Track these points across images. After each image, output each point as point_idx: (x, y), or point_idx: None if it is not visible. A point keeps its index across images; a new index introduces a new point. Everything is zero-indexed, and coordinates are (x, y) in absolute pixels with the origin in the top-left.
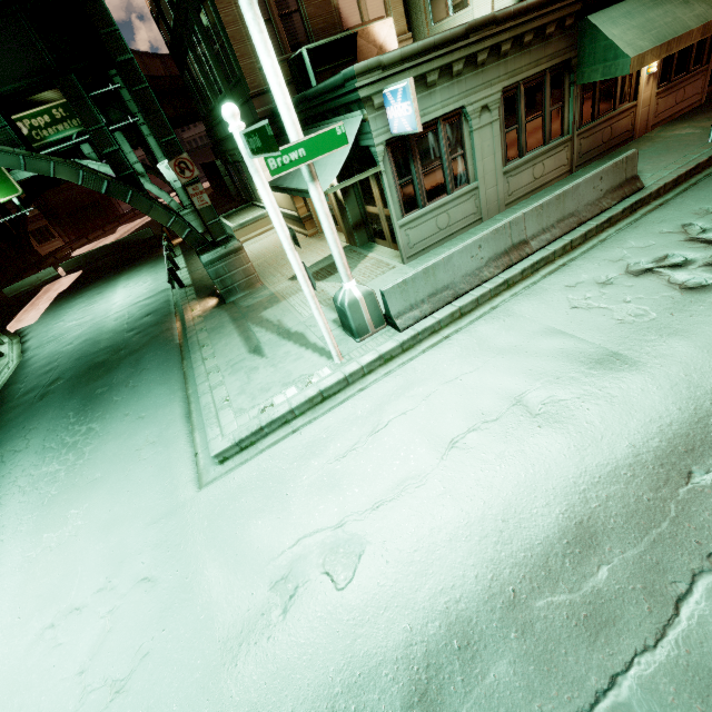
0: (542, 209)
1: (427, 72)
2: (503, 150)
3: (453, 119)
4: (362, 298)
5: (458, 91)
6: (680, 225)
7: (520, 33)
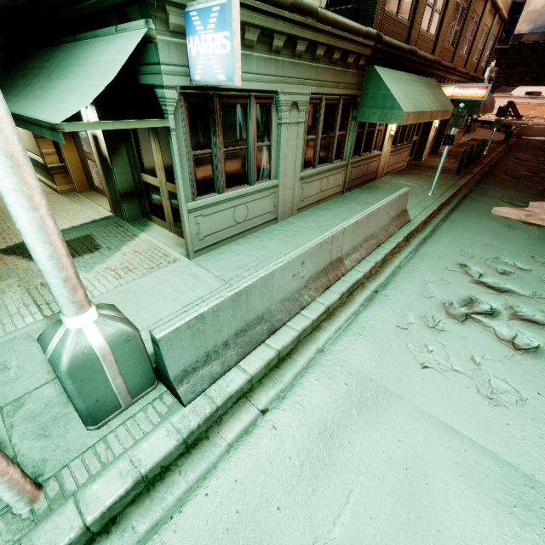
0: (356, 226)
1: (247, 24)
2: (302, 155)
3: (264, 101)
4: (107, 350)
5: (275, 72)
6: (458, 264)
7: (332, 45)
